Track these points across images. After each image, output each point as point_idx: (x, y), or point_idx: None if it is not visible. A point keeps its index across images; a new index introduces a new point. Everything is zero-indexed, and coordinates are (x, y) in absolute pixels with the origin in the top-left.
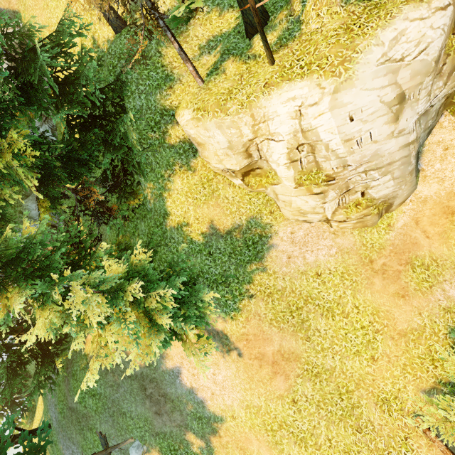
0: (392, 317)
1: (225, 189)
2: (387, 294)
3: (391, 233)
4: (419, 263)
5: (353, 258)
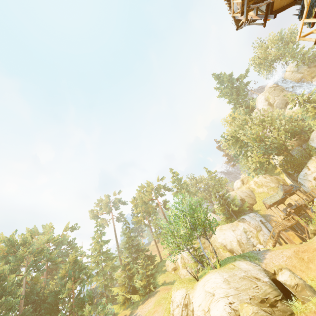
0: None
1: (170, 274)
2: None
3: None
4: None
5: None
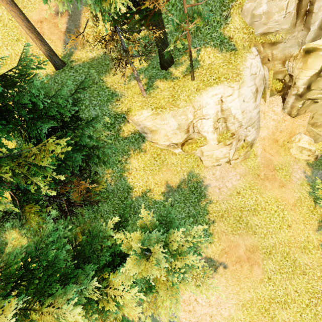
0: (285, 198)
1: (170, 158)
2: (276, 188)
3: (258, 158)
4: (278, 168)
5: (249, 177)
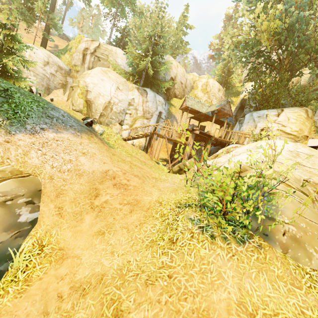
0: None
1: None
2: None
3: None
4: None
5: None
